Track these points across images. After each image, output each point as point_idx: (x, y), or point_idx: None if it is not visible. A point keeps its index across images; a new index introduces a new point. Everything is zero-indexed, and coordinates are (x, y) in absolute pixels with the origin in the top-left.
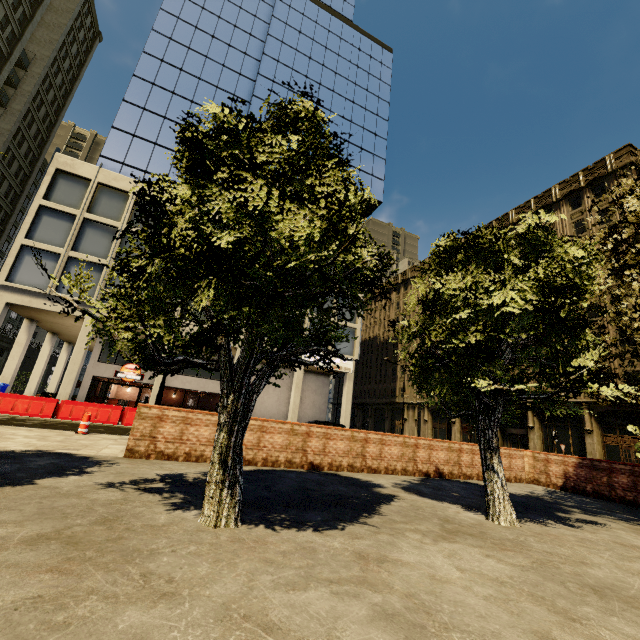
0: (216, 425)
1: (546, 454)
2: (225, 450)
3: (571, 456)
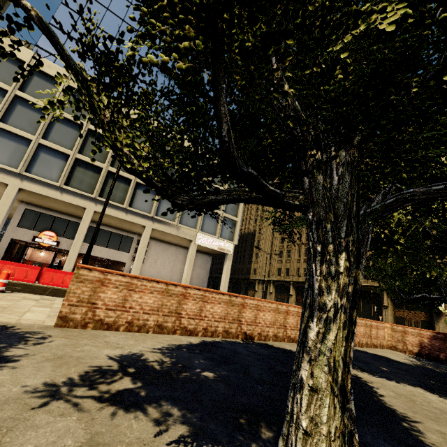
0: (161, 293)
1: (404, 327)
2: (342, 366)
3: (427, 330)
